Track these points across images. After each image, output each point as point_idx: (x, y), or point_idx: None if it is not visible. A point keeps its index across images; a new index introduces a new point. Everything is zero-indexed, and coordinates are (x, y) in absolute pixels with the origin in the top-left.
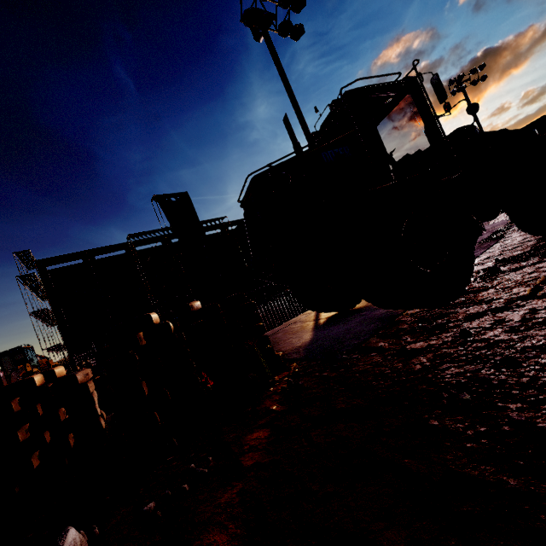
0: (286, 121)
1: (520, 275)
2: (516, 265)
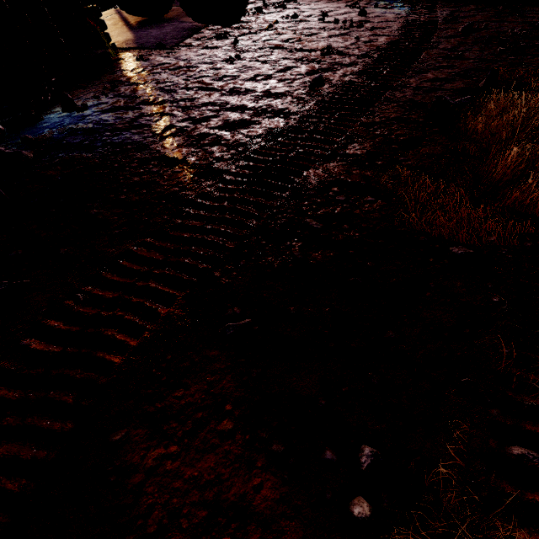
0: None
1: (269, 17)
2: (271, 11)
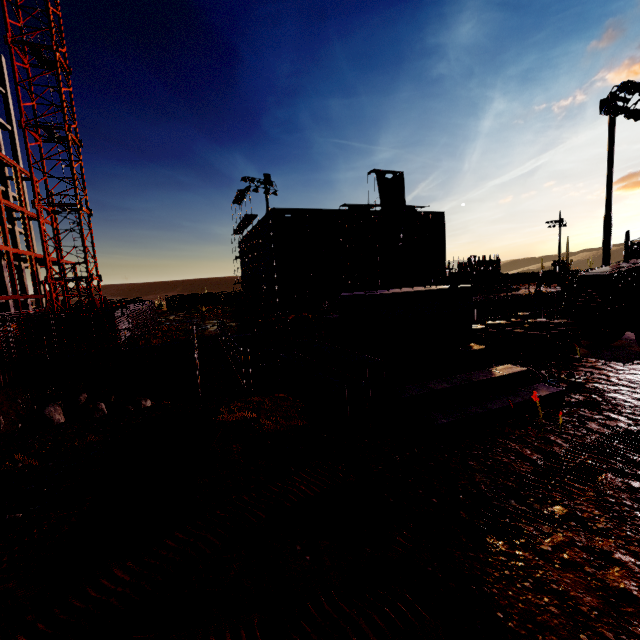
0: (627, 236)
1: None
2: None
